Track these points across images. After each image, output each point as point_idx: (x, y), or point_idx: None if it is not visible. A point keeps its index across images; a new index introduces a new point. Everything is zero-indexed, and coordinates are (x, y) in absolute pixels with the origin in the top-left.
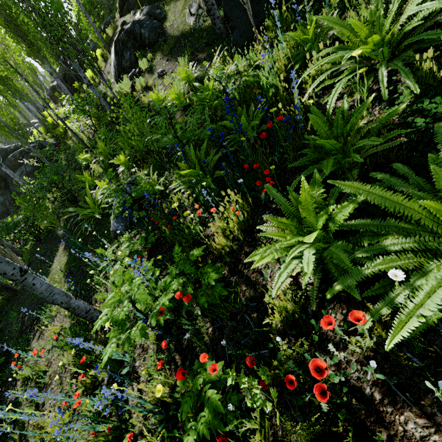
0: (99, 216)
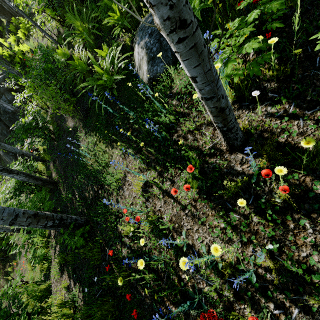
0: (122, 76)
